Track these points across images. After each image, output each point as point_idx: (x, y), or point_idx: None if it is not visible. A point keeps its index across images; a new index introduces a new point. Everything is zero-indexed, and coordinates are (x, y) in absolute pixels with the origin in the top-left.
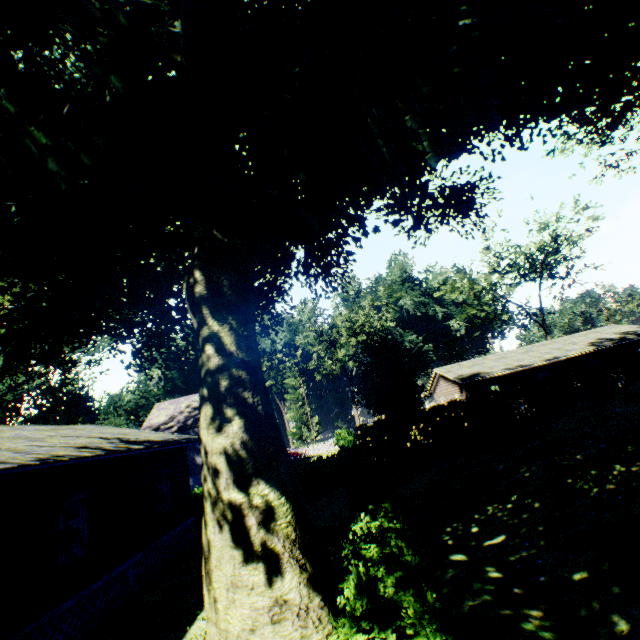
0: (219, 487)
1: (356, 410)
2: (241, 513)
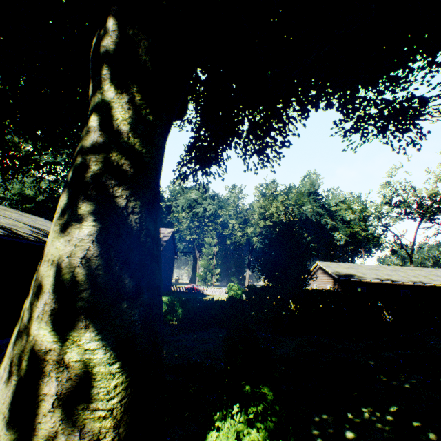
0: (33, 312)
1: (248, 273)
2: (40, 367)
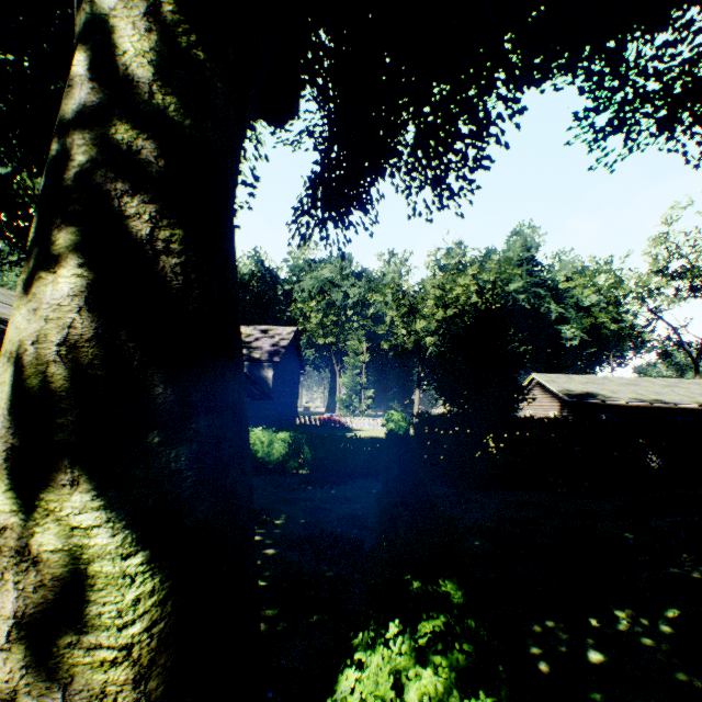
0: None
1: (418, 395)
2: None
